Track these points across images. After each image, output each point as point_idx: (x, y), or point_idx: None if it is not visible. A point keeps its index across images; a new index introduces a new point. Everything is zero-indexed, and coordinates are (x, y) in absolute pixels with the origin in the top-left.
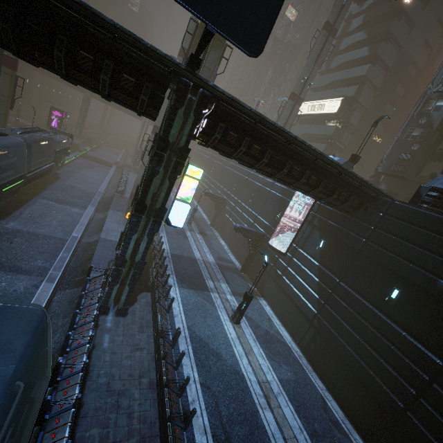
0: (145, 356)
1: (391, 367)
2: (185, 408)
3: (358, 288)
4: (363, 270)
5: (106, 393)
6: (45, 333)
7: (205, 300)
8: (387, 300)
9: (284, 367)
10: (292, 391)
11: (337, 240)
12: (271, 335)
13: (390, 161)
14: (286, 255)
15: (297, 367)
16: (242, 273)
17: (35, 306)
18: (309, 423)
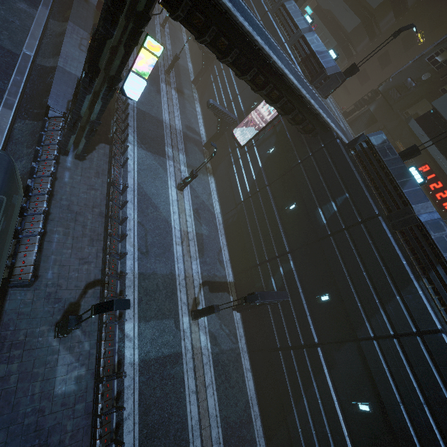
0: (99, 195)
1: (265, 245)
2: (123, 232)
3: (275, 195)
4: (285, 184)
5: (68, 211)
6: (14, 170)
7: (160, 165)
8: (286, 209)
9: (204, 227)
10: (202, 240)
11: (284, 152)
12: (205, 205)
13: (395, 82)
14: (242, 148)
15: (214, 229)
16: (204, 149)
17: (2, 152)
18: (203, 258)
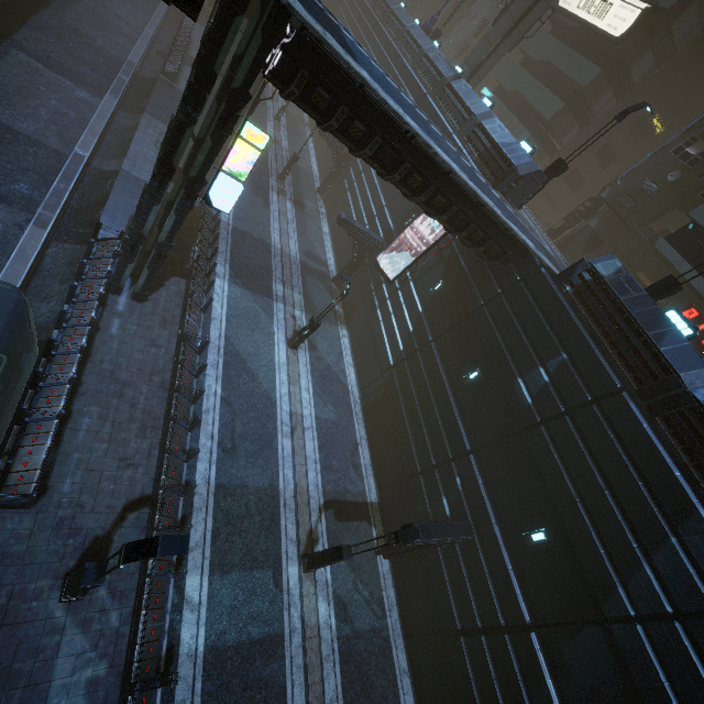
0: (162, 355)
1: (430, 439)
2: (197, 415)
3: (445, 356)
4: (460, 338)
5: (110, 380)
6: (26, 315)
7: (263, 309)
8: (463, 378)
9: (330, 408)
10: (325, 430)
11: (456, 289)
12: (333, 372)
13: (627, 185)
14: (392, 283)
15: (346, 411)
16: (333, 286)
17: (10, 286)
18: (327, 459)
